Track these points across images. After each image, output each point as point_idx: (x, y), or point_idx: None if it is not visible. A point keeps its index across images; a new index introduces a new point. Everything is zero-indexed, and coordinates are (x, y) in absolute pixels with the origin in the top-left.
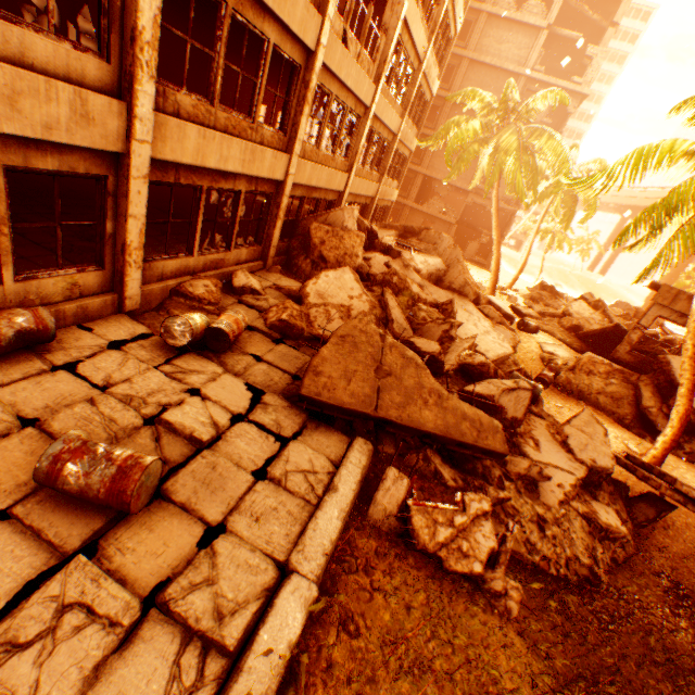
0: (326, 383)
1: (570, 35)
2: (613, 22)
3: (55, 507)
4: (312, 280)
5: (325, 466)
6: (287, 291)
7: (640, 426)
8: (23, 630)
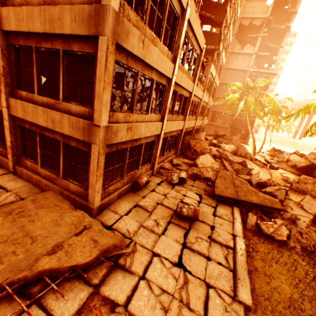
0: (221, 190)
1: (265, 54)
2: (281, 46)
3: (178, 220)
4: (197, 159)
5: (229, 213)
6: (188, 163)
7: None
8: (191, 240)
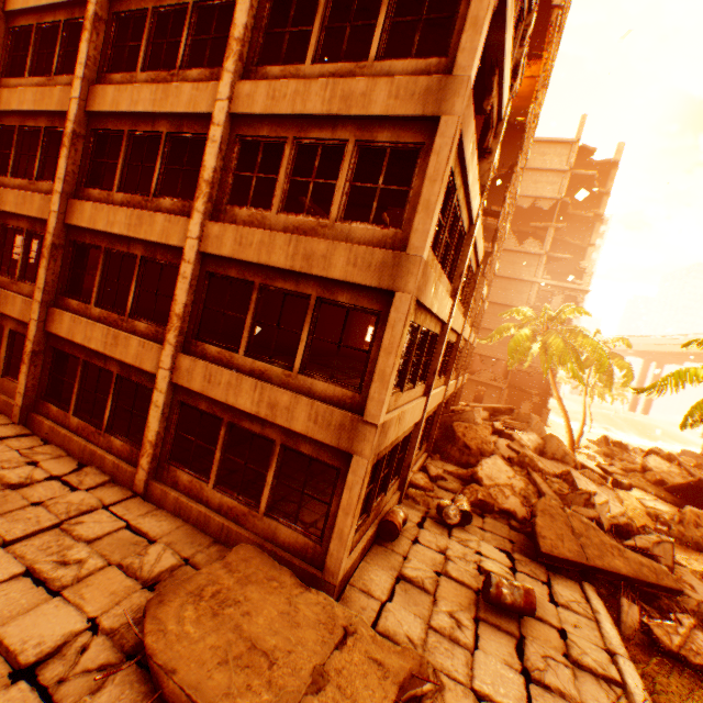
0: (550, 543)
1: (563, 256)
2: (589, 243)
3: (492, 614)
4: (478, 466)
5: (580, 598)
6: (456, 474)
7: None
8: (537, 664)
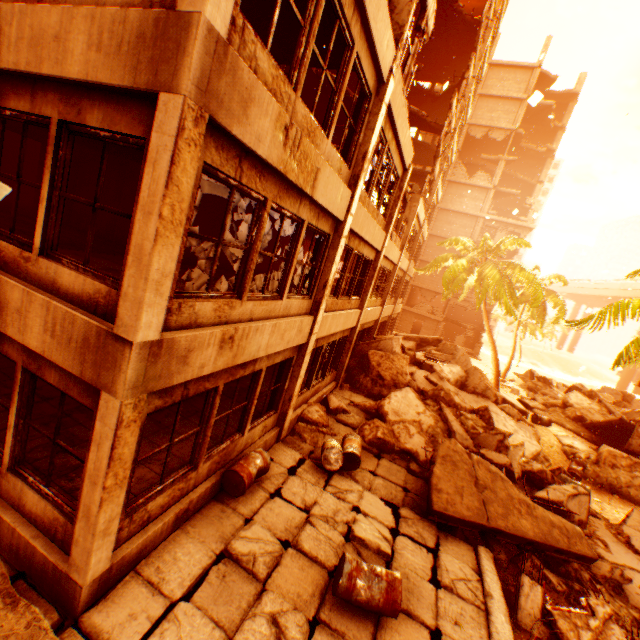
0: (447, 499)
1: (511, 191)
2: (539, 181)
3: (341, 613)
4: (386, 400)
5: (472, 573)
6: (363, 407)
7: None
8: None
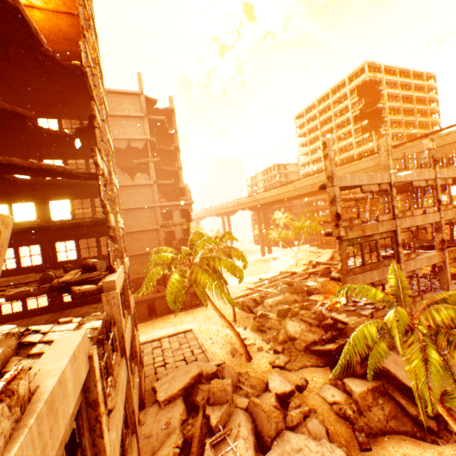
0: None
1: (168, 182)
2: (179, 167)
3: None
4: None
5: None
6: None
7: (424, 430)
8: None
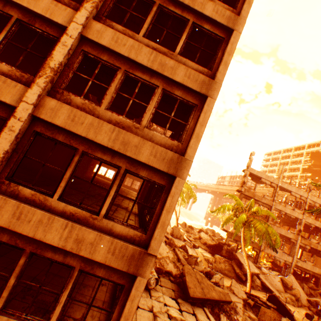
0: (193, 290)
1: None
2: None
3: None
4: None
5: (207, 319)
6: None
7: (238, 279)
8: None
